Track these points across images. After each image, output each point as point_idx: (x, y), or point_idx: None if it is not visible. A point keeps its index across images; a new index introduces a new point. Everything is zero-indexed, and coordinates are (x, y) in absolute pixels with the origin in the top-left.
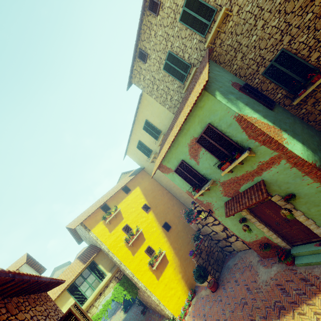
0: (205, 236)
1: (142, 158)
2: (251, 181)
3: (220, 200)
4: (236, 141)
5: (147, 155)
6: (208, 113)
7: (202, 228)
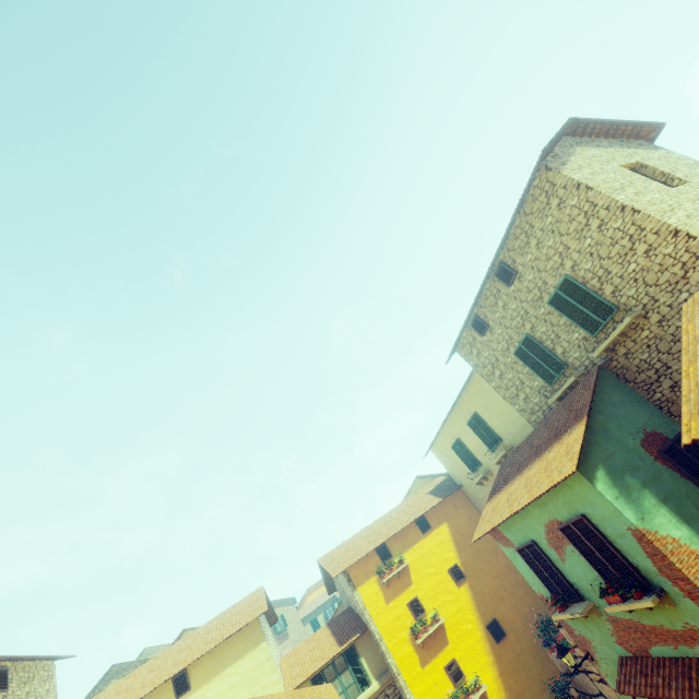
0: (583, 697)
1: (459, 467)
2: (673, 648)
3: (610, 648)
4: (635, 564)
5: (470, 468)
6: (581, 499)
7: (575, 675)
